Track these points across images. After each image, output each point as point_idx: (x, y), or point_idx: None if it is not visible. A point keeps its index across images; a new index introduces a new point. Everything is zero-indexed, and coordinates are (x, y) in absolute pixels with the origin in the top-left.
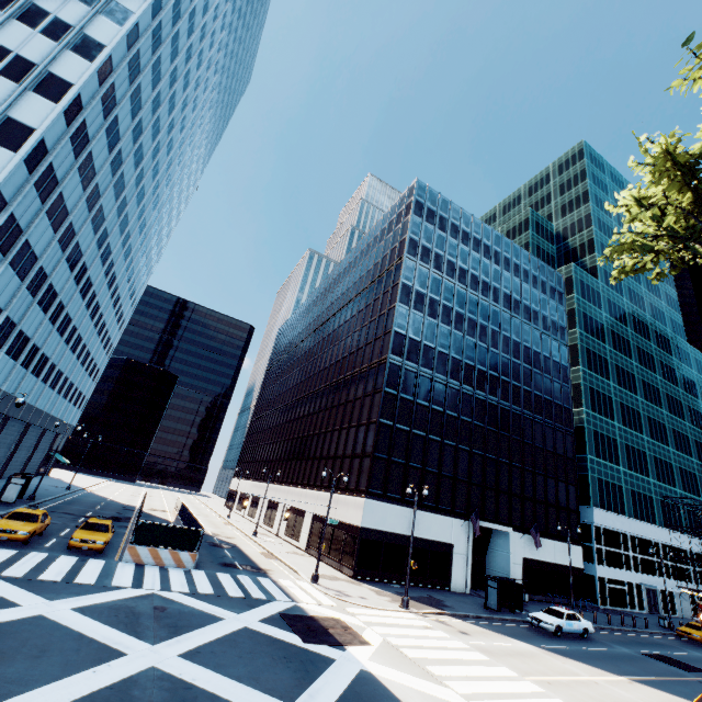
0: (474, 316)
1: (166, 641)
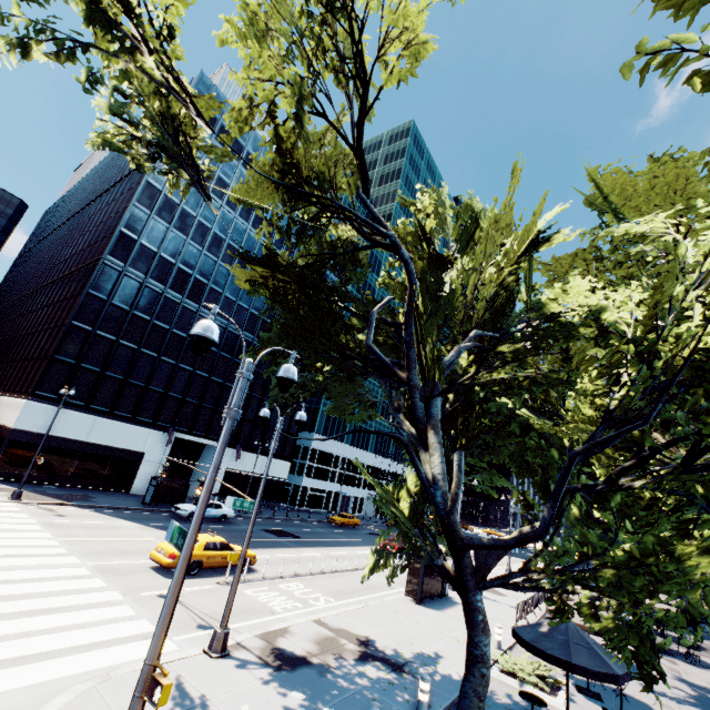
0: (237, 245)
1: None
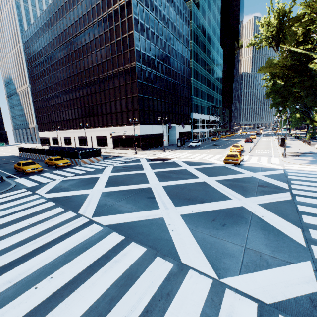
0: (162, 37)
1: (144, 169)
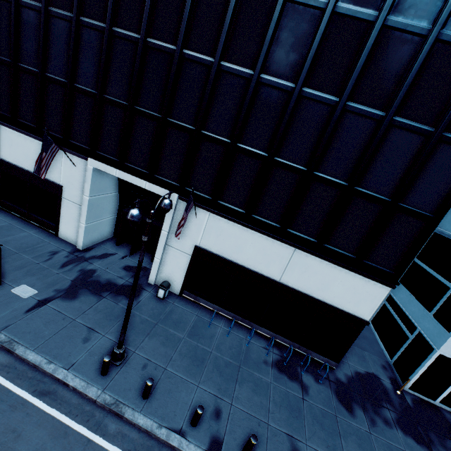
0: None
1: None
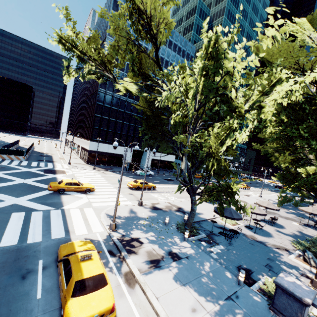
0: None
1: None
